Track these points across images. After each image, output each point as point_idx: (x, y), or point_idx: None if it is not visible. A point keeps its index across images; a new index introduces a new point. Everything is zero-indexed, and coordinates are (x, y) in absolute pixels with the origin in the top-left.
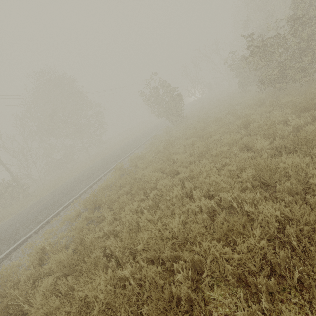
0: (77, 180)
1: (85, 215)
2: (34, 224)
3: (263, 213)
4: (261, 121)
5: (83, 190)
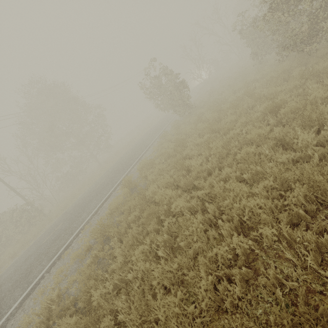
0: (87, 198)
1: (93, 253)
2: (47, 260)
3: None
4: (296, 103)
5: (93, 211)
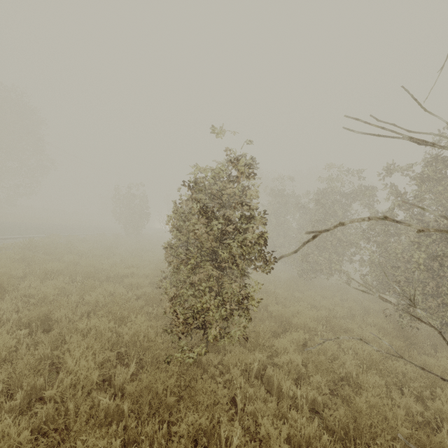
0: None
1: (17, 250)
2: None
3: (145, 271)
4: None
5: None
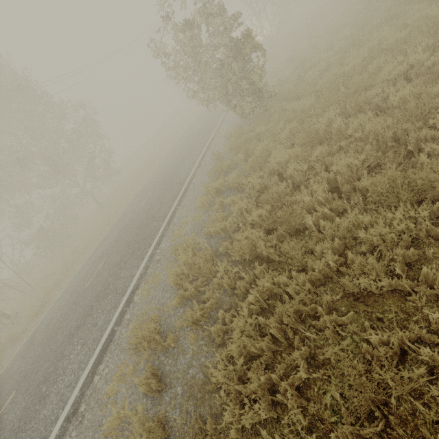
0: (69, 317)
1: None
2: None
3: None
4: None
5: (70, 402)
